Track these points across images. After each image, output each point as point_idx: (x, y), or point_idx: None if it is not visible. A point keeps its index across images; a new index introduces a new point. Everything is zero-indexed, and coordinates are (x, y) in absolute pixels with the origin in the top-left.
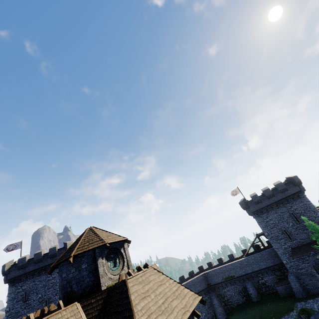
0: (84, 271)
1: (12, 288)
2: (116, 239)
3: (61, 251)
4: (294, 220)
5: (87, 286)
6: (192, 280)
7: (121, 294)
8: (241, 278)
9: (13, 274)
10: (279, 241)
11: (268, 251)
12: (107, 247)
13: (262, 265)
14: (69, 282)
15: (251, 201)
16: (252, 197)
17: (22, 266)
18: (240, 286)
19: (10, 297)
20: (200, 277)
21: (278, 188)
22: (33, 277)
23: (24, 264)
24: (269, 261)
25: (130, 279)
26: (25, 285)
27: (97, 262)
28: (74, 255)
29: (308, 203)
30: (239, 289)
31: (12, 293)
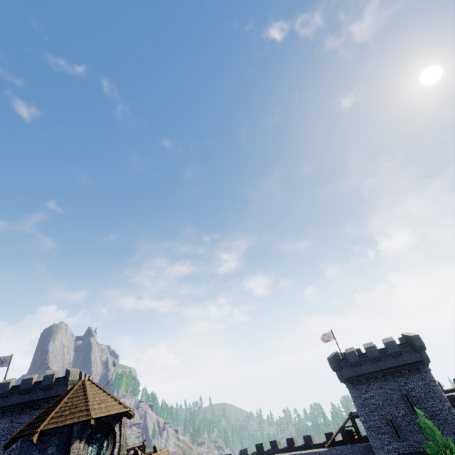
0: None
1: None
2: (111, 410)
3: (59, 382)
4: (407, 407)
5: None
6: None
7: None
8: None
9: None
10: (380, 436)
11: (363, 447)
12: (91, 426)
13: None
14: None
15: (345, 360)
16: (348, 354)
17: (1, 395)
18: None
19: None
20: None
21: (388, 348)
22: (12, 415)
23: (5, 393)
24: None
25: None
26: None
27: (71, 448)
28: (41, 431)
29: (432, 384)
30: None
31: None
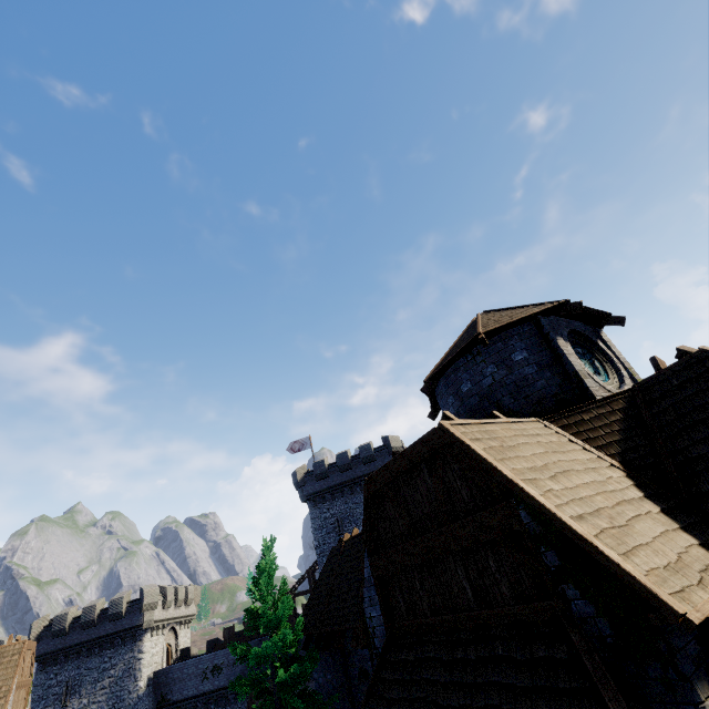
0: (524, 366)
1: (315, 510)
2: None
3: (380, 452)
4: None
5: (546, 396)
6: None
7: (703, 381)
8: None
9: (310, 487)
10: None
11: None
12: (578, 305)
13: None
14: (485, 396)
15: None
16: None
17: (321, 475)
18: None
19: (316, 525)
20: None
21: None
22: (343, 495)
23: (324, 472)
24: None
25: None
26: (334, 508)
27: (558, 344)
28: (484, 334)
29: None
30: None
31: (316, 518)
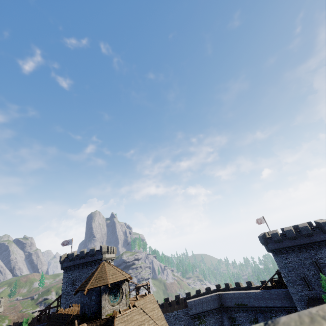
0: (93, 301)
1: (66, 274)
2: (118, 278)
3: (97, 252)
4: (316, 269)
5: (93, 312)
6: (205, 297)
7: None
8: (254, 309)
9: (66, 264)
10: (296, 286)
11: (285, 291)
12: (109, 287)
13: (277, 303)
14: (84, 305)
15: (271, 238)
16: (272, 234)
17: (71, 259)
18: (252, 316)
19: (64, 280)
20: (213, 296)
21: (302, 231)
22: (79, 269)
23: (73, 258)
24: (285, 302)
25: (118, 318)
26: (74, 274)
27: (101, 297)
28: (87, 289)
29: None
30: (250, 318)
31: (65, 277)
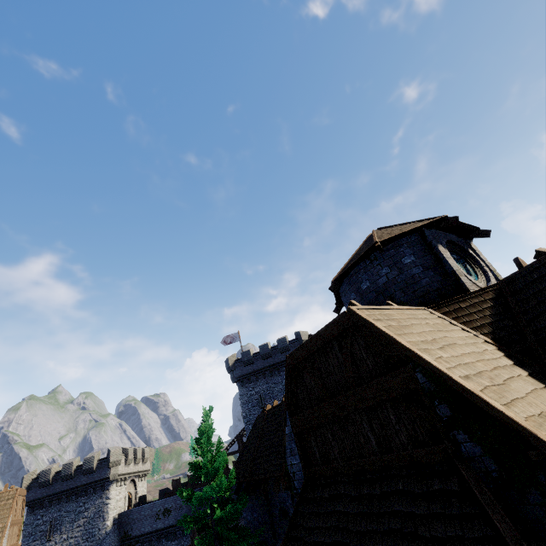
0: (411, 268)
1: (243, 389)
2: None
3: (293, 344)
4: None
5: (430, 290)
6: None
7: None
8: None
9: (239, 371)
10: None
11: None
12: (454, 219)
13: None
14: (381, 292)
15: None
16: None
17: (247, 361)
18: None
19: (243, 400)
20: None
21: None
22: (265, 377)
23: (250, 360)
24: None
25: None
26: (257, 387)
27: (439, 250)
28: (380, 243)
29: None
30: None
31: (244, 395)
